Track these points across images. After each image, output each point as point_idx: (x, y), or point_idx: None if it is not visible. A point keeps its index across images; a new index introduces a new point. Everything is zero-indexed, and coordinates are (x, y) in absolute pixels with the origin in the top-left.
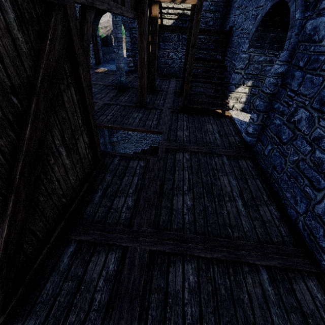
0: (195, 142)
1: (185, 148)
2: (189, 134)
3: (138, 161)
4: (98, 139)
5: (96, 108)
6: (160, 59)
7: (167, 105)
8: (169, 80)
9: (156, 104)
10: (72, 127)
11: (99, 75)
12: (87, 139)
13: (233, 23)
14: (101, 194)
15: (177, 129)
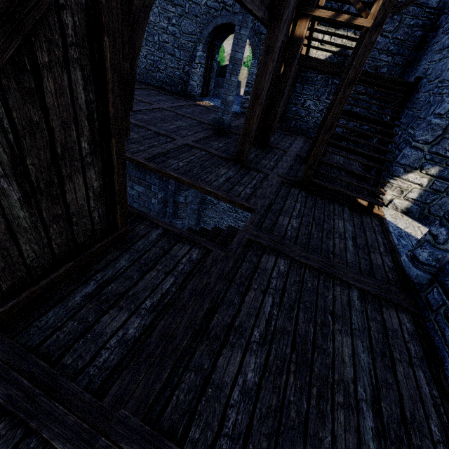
0: (305, 244)
1: (284, 250)
2: (299, 227)
3: (191, 248)
4: (124, 190)
5: (169, 147)
6: (291, 106)
7: (279, 171)
8: (294, 138)
9: (261, 164)
10: (58, 150)
11: (199, 108)
12: (98, 182)
13: (425, 73)
14: (92, 291)
15: (282, 212)
